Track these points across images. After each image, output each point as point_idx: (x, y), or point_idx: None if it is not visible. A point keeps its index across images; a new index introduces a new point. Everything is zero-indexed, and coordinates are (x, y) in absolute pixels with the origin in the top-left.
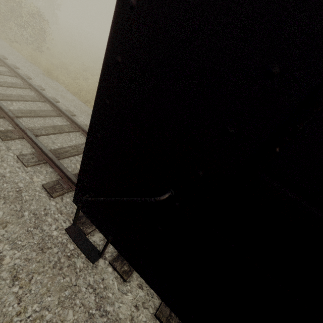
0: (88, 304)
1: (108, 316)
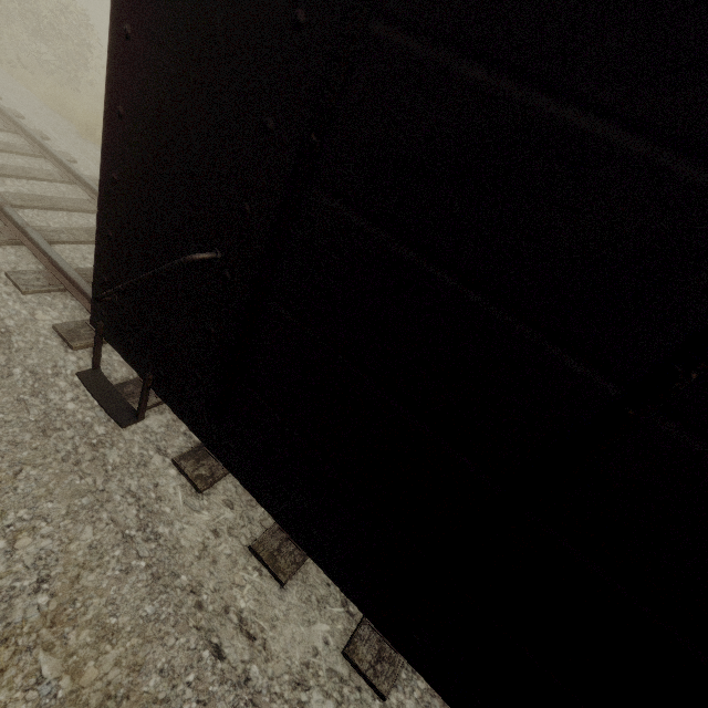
0: (123, 521)
1: (159, 541)
